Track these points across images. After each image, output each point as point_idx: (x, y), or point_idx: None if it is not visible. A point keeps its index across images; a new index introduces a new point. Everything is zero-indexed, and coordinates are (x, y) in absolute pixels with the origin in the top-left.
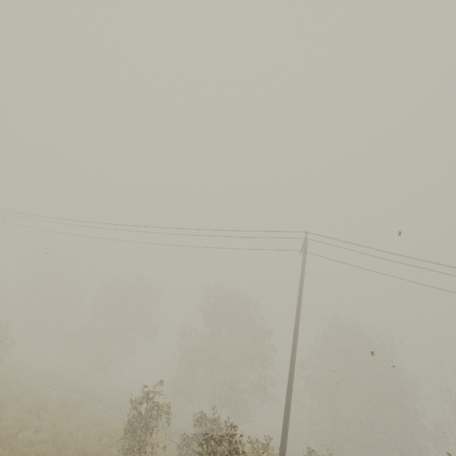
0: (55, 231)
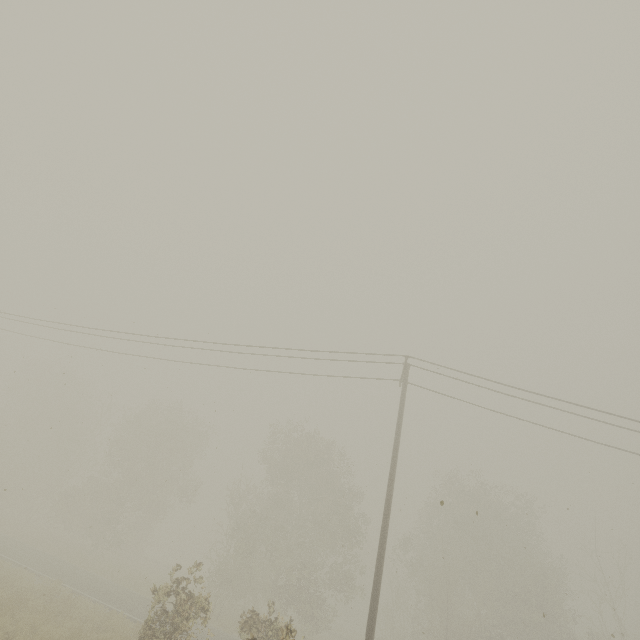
0: (60, 342)
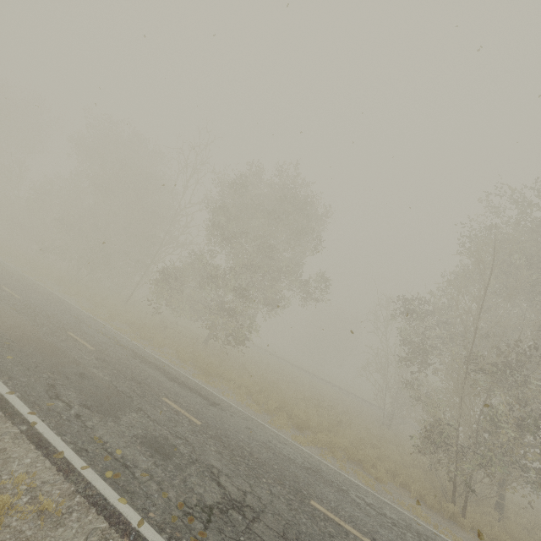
0: None
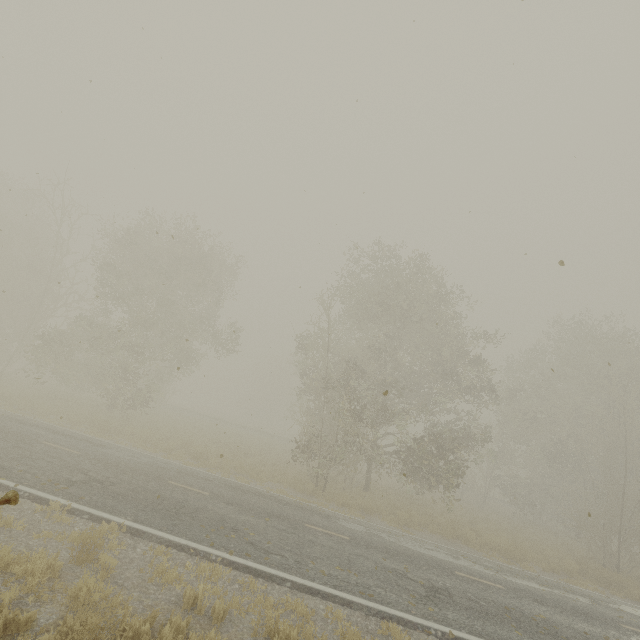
0: None
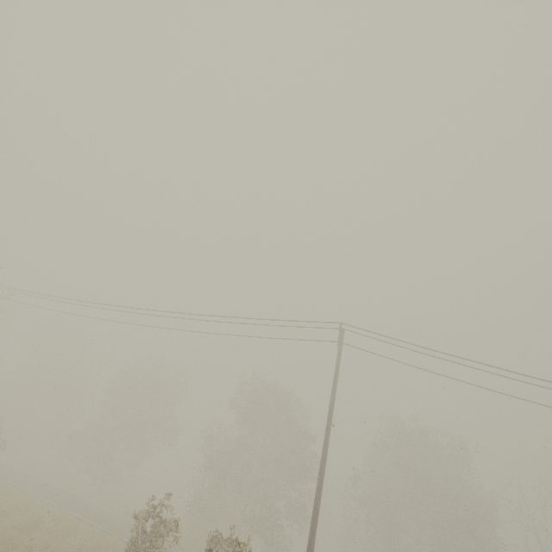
0: (66, 312)
